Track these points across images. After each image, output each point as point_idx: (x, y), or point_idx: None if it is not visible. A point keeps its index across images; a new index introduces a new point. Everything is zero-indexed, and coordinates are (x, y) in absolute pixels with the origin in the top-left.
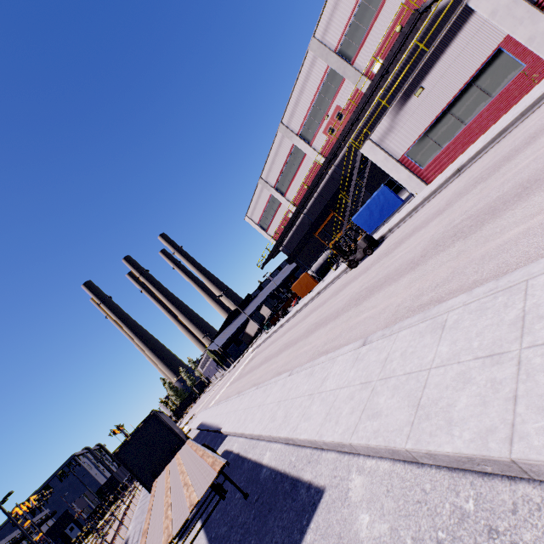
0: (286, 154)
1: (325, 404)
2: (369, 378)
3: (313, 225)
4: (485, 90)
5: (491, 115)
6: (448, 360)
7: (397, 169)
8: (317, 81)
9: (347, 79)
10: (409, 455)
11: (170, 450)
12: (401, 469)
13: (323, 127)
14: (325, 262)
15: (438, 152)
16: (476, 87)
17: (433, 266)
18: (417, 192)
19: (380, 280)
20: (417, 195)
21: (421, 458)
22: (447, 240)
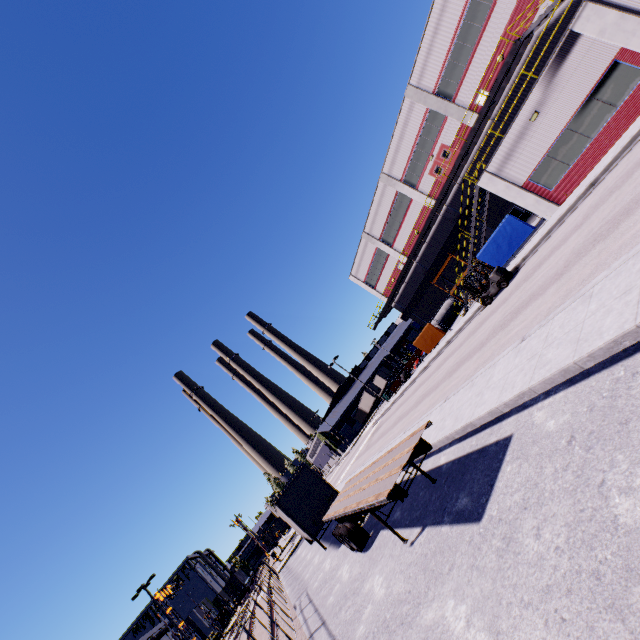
0: (389, 203)
1: (496, 388)
2: (534, 353)
3: (428, 273)
4: (608, 102)
5: (620, 124)
6: (596, 310)
7: (521, 196)
8: (417, 124)
9: (449, 117)
10: (576, 367)
11: (325, 500)
12: (573, 389)
13: (428, 168)
14: (448, 311)
15: (565, 171)
16: (597, 100)
17: (578, 269)
18: (549, 215)
19: (524, 301)
20: (549, 218)
21: (585, 364)
22: (588, 246)
